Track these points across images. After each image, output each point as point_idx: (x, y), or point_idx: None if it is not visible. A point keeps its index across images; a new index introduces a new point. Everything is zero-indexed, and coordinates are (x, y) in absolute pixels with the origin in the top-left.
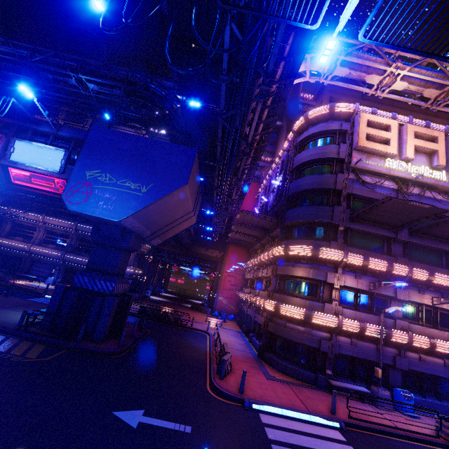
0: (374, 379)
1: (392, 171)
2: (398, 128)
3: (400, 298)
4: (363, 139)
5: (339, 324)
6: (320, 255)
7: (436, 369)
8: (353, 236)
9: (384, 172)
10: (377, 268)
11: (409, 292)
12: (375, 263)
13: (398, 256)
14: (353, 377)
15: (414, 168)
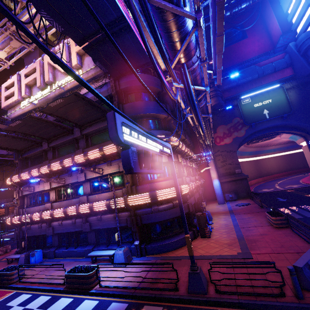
0: (49, 244)
1: (25, 109)
2: (17, 79)
3: (46, 189)
4: (3, 103)
5: (10, 222)
6: (7, 183)
7: (69, 228)
8: (33, 159)
9: (22, 112)
10: (27, 177)
11: (52, 182)
12: (23, 175)
13: (51, 159)
14: (38, 247)
15: (34, 98)
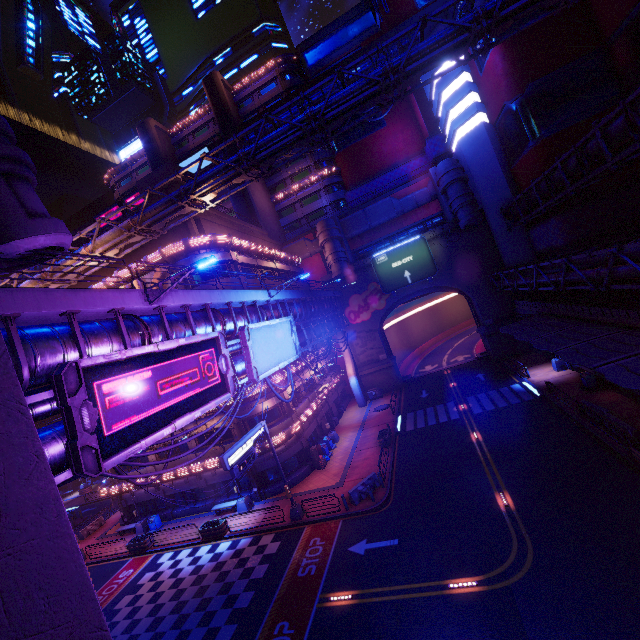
0: (162, 507)
1: None
2: None
3: None
4: None
5: (108, 493)
6: None
7: (182, 487)
8: None
9: None
10: None
11: None
12: None
13: None
14: (149, 512)
15: None
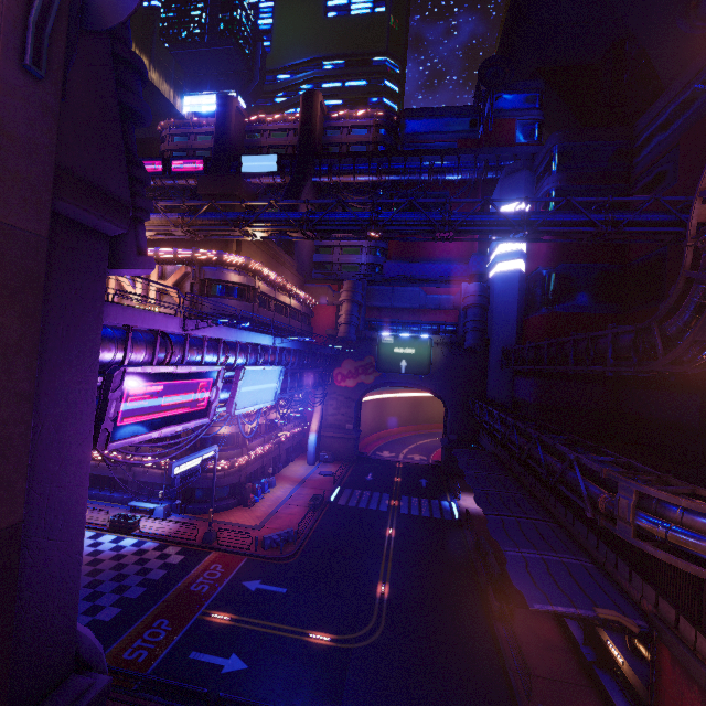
0: None
1: None
2: None
3: None
4: None
5: None
6: None
7: (108, 471)
8: None
9: None
10: None
11: None
12: None
13: None
14: None
15: None
